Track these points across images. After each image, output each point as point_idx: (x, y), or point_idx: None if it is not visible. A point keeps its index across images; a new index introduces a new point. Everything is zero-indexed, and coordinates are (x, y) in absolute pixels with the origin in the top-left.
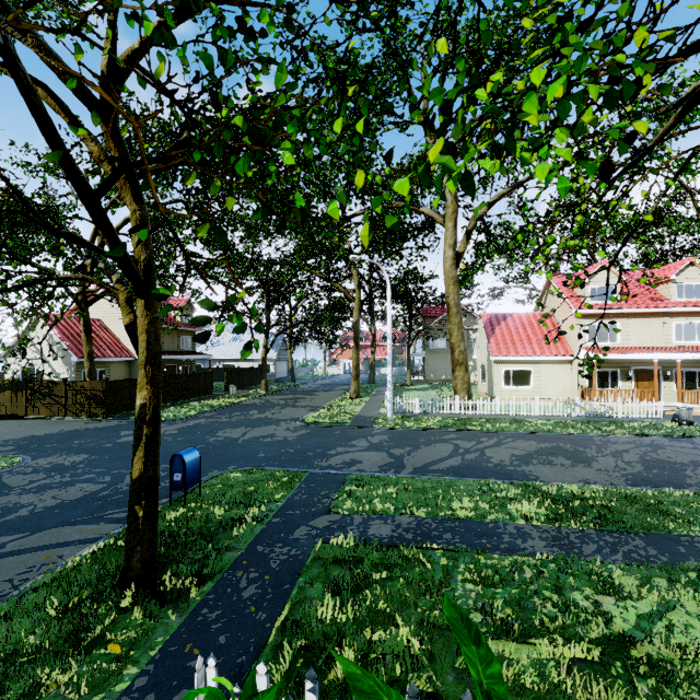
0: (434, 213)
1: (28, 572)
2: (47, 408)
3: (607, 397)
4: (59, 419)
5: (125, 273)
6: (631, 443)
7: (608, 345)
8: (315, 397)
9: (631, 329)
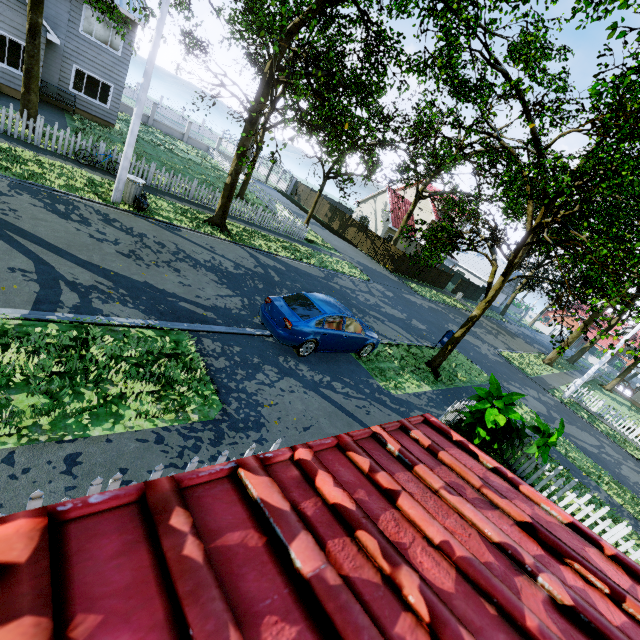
0: None
1: (396, 337)
2: (367, 248)
3: None
4: (371, 258)
5: (506, 267)
6: None
7: None
8: (513, 340)
9: None
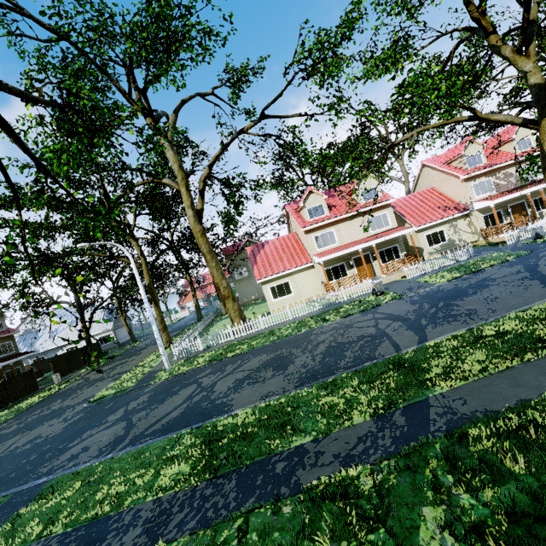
0: (172, 182)
1: None
2: None
3: (338, 286)
4: None
5: None
6: (334, 329)
7: (332, 247)
8: (136, 357)
9: (343, 231)
